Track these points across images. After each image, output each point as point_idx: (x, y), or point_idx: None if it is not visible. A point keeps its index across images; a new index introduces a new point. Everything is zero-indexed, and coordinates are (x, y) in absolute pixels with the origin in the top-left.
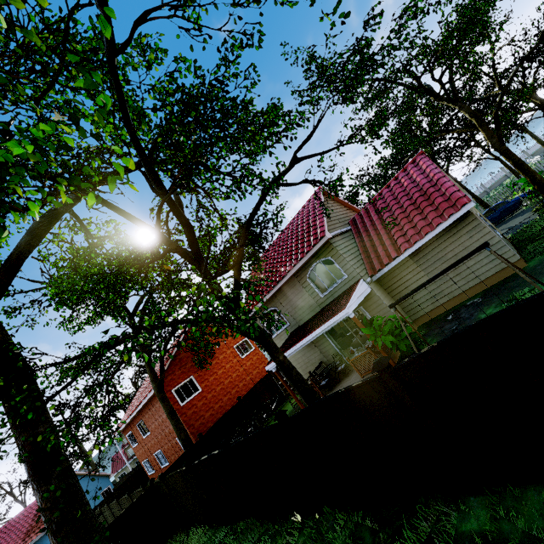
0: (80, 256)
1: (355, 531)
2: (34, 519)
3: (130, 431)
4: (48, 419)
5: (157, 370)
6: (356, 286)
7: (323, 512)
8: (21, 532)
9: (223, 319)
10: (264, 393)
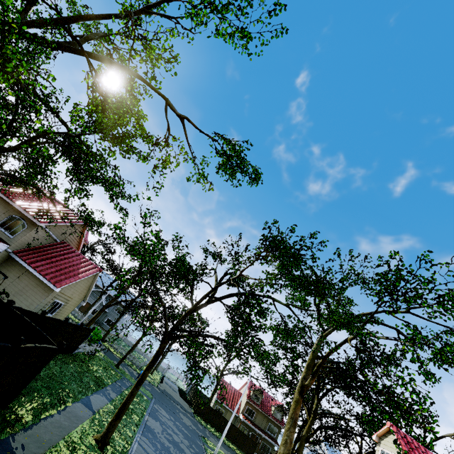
0: None
1: None
2: None
3: None
4: None
5: None
6: (1, 241)
7: None
8: None
9: None
10: None
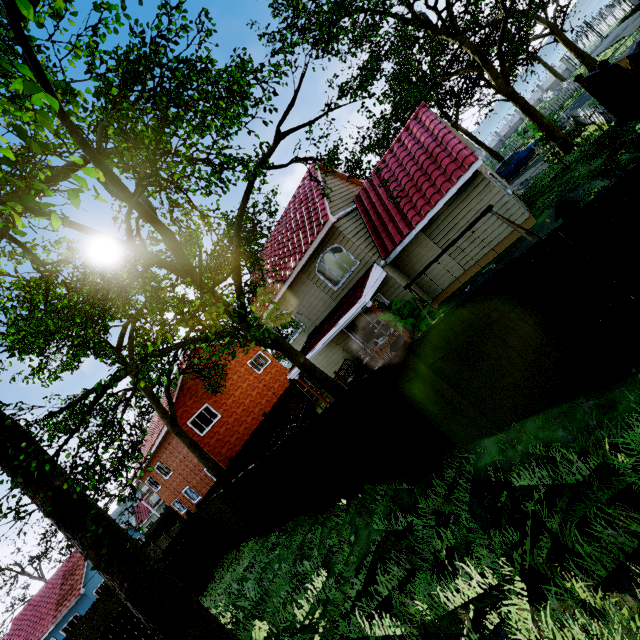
0: (33, 290)
1: (394, 495)
2: (62, 589)
3: (149, 476)
4: (62, 472)
5: (164, 405)
6: (370, 272)
7: (365, 490)
8: (51, 604)
9: (234, 329)
10: (291, 404)
